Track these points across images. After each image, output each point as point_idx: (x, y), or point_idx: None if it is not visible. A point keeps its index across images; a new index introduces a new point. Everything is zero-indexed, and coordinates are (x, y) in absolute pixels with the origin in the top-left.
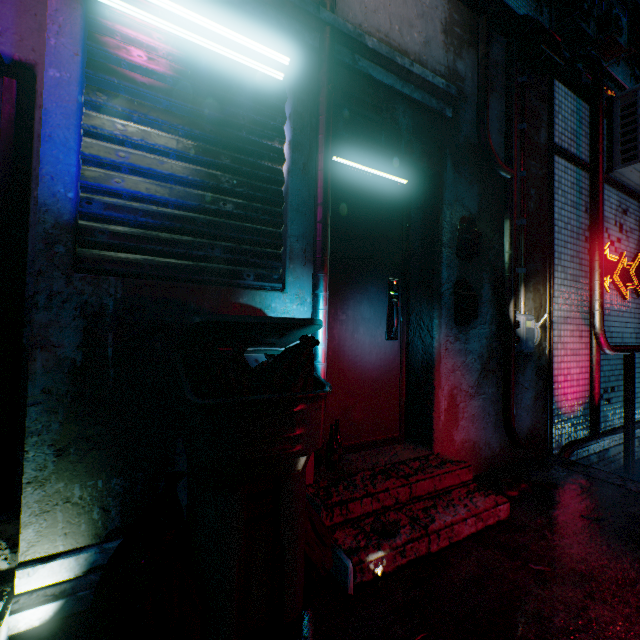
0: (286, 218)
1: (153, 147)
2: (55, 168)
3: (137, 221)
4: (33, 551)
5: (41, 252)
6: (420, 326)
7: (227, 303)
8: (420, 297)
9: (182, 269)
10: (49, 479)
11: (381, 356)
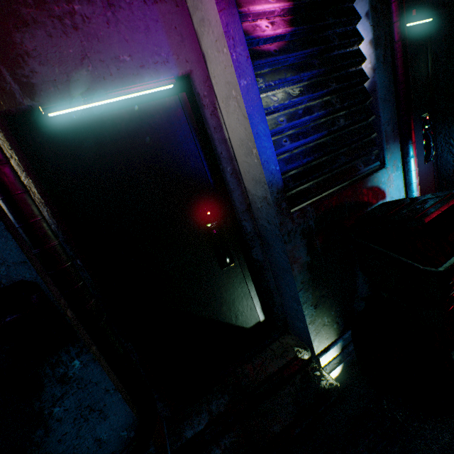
0: (377, 110)
1: (295, 103)
2: (265, 154)
3: (303, 164)
4: (318, 349)
5: (277, 212)
6: (449, 144)
7: (361, 192)
8: (448, 121)
9: (328, 181)
10: (315, 319)
11: (422, 177)
